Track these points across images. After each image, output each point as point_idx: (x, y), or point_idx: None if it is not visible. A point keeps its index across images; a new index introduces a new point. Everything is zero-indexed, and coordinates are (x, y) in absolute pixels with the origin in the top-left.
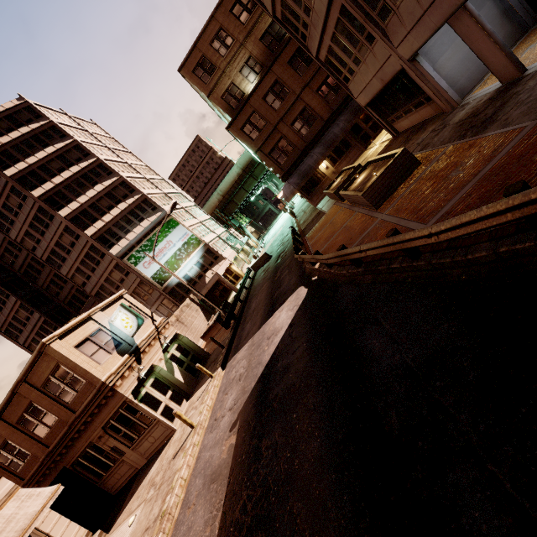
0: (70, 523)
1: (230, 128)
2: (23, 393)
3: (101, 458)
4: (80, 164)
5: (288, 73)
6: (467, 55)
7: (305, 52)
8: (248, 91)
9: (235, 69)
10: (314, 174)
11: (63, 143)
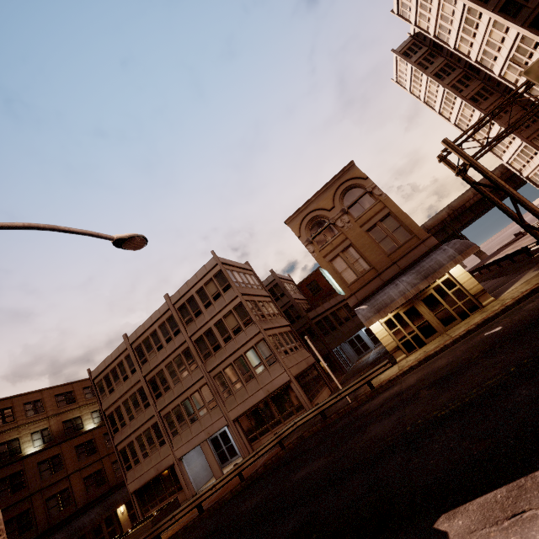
0: None
1: None
2: None
3: None
4: None
5: (71, 453)
6: (200, 470)
7: (91, 446)
8: (27, 451)
9: (30, 429)
10: None
11: None
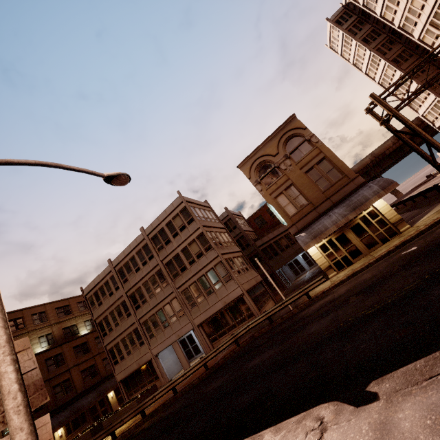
0: None
1: None
2: None
3: None
4: None
5: (70, 352)
6: (172, 364)
7: (86, 347)
8: (36, 351)
9: (37, 334)
10: None
11: None
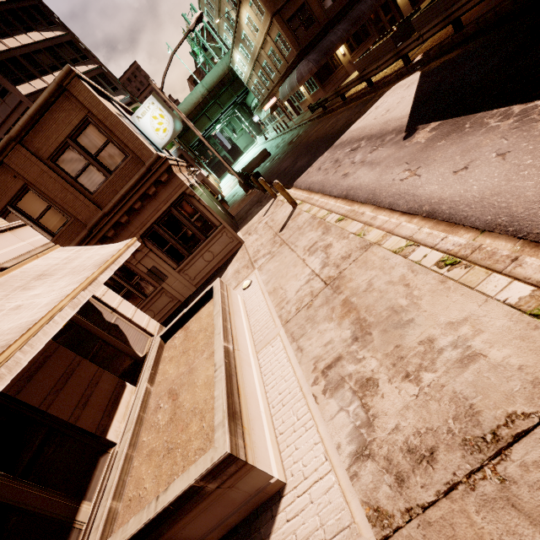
0: (136, 309)
1: None
2: (13, 165)
3: (129, 288)
4: None
5: None
6: None
7: None
8: None
9: None
10: (330, 59)
11: None
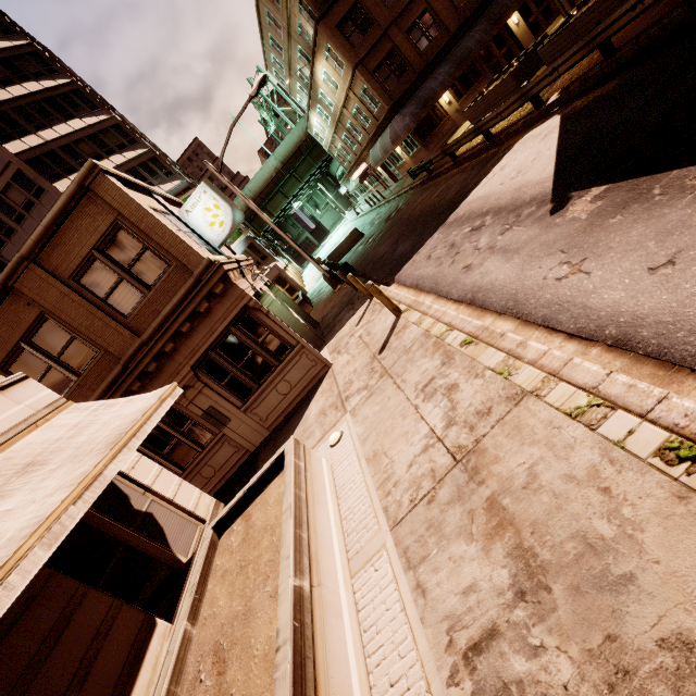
0: (181, 482)
1: (321, 23)
2: (26, 290)
3: (179, 438)
4: (42, 82)
5: None
6: None
7: None
8: None
9: None
10: (432, 110)
11: (9, 42)
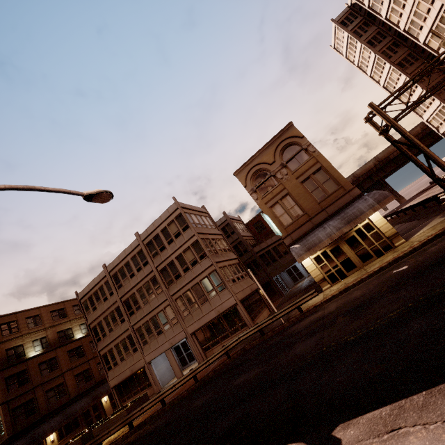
0: None
1: None
2: None
3: None
4: None
5: (65, 356)
6: (165, 371)
7: (80, 351)
8: (30, 354)
9: (31, 338)
10: (39, 444)
11: None
